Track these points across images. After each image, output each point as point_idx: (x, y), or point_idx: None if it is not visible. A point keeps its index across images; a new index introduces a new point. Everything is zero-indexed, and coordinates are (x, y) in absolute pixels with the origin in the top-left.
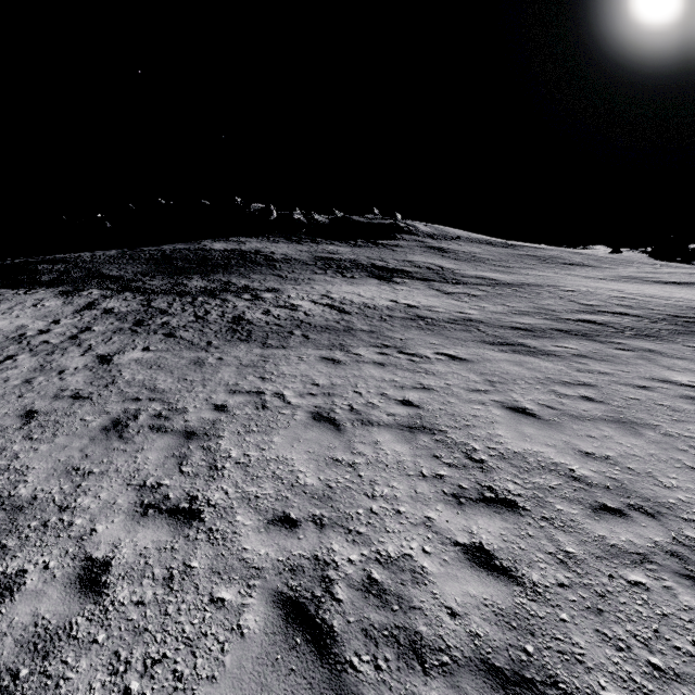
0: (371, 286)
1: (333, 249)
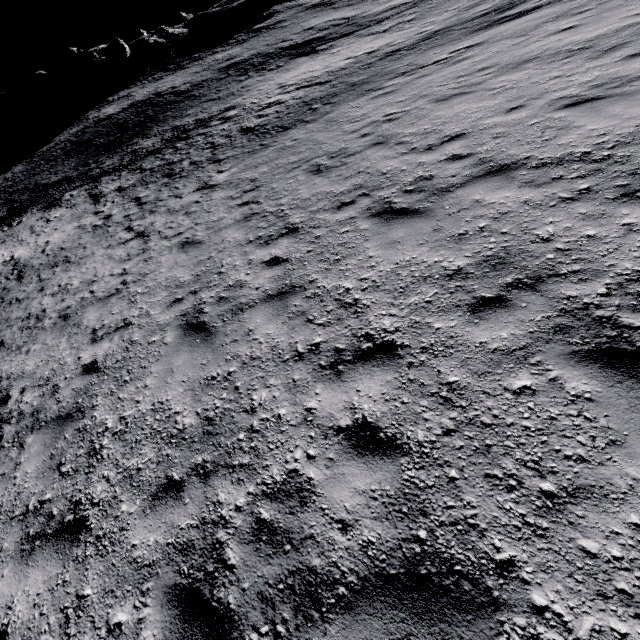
0: (307, 63)
1: (224, 55)
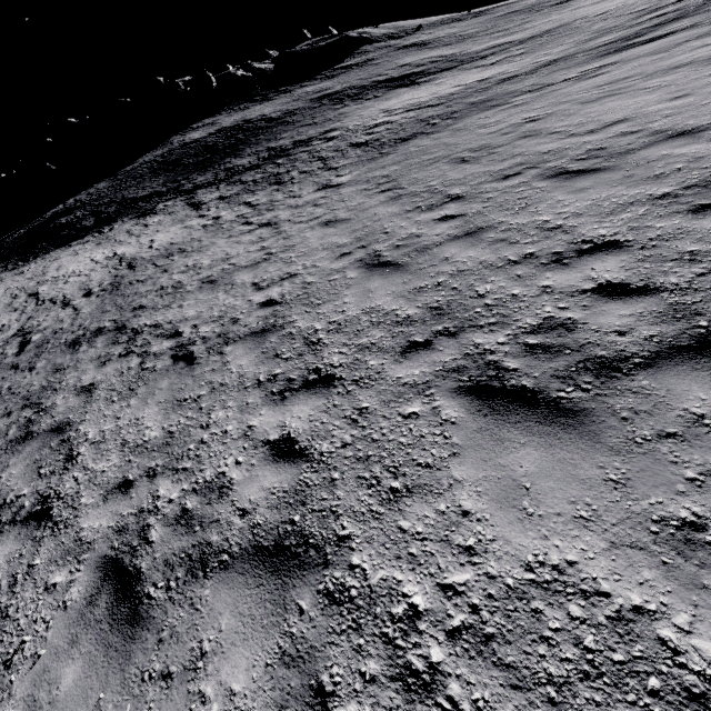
0: (409, 92)
1: (314, 88)
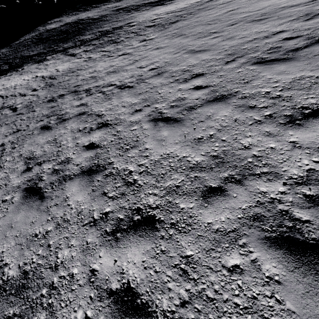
0: (163, 7)
1: (112, 5)
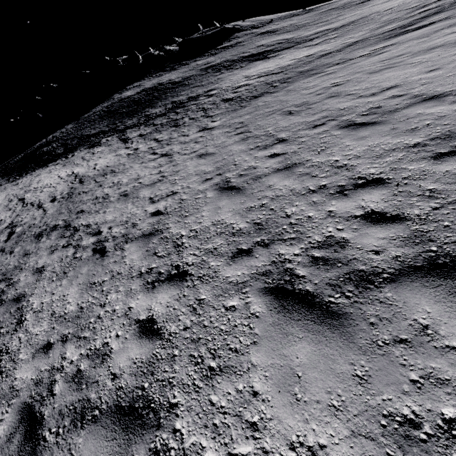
0: (262, 64)
1: (203, 62)
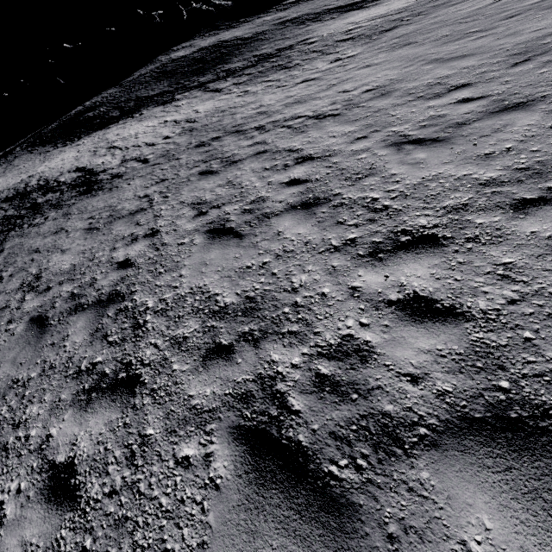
0: (362, 12)
1: (272, 17)
